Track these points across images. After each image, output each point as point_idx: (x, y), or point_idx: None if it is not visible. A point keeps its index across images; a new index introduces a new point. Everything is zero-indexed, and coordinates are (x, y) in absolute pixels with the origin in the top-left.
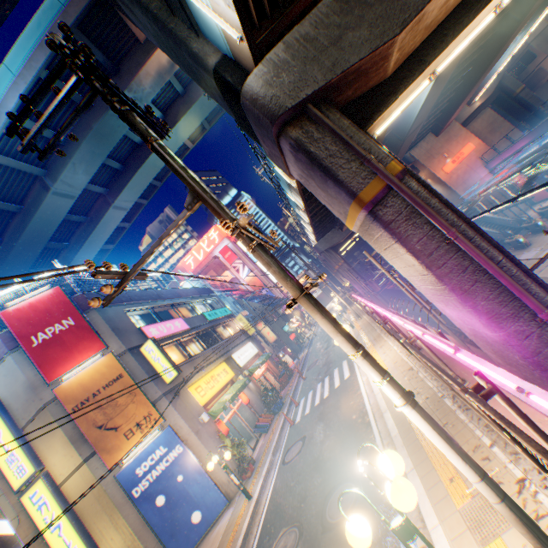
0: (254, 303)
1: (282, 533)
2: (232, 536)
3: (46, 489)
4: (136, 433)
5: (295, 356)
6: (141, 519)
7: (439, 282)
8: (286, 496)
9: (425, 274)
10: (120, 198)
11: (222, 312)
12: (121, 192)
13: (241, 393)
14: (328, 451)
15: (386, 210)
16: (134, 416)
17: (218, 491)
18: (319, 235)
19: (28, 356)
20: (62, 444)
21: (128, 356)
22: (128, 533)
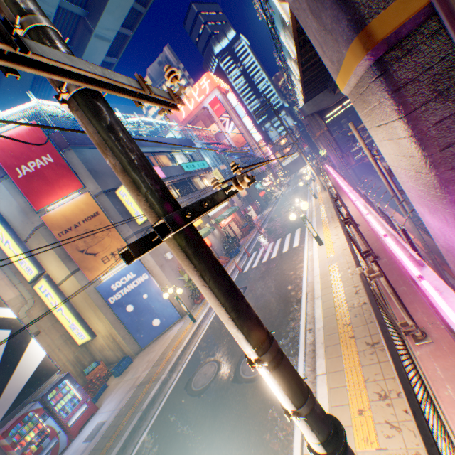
0: (233, 160)
1: (207, 363)
2: (175, 345)
3: (48, 286)
4: (111, 260)
5: (260, 212)
6: (116, 317)
7: (441, 188)
8: (218, 332)
9: (423, 172)
10: (100, 24)
11: (199, 165)
12: (100, 16)
13: (205, 238)
14: (259, 310)
15: (407, 59)
16: (109, 247)
17: (174, 309)
18: (308, 96)
19: (17, 186)
20: (54, 259)
21: (104, 198)
22: (107, 323)
